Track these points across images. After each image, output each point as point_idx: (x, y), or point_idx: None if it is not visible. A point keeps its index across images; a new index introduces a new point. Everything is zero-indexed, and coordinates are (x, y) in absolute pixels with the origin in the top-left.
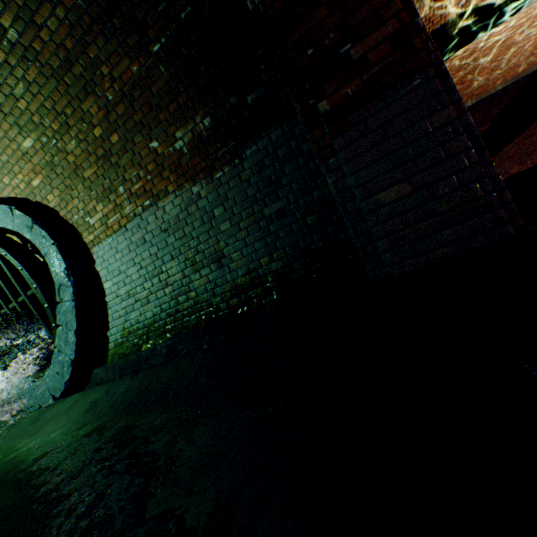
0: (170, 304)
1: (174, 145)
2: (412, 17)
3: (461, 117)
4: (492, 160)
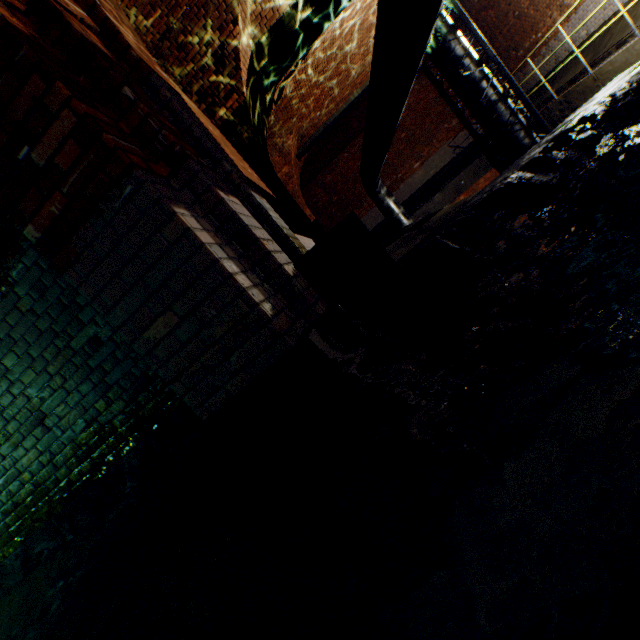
0: (1, 498)
1: None
2: (117, 87)
3: (220, 206)
4: (269, 250)
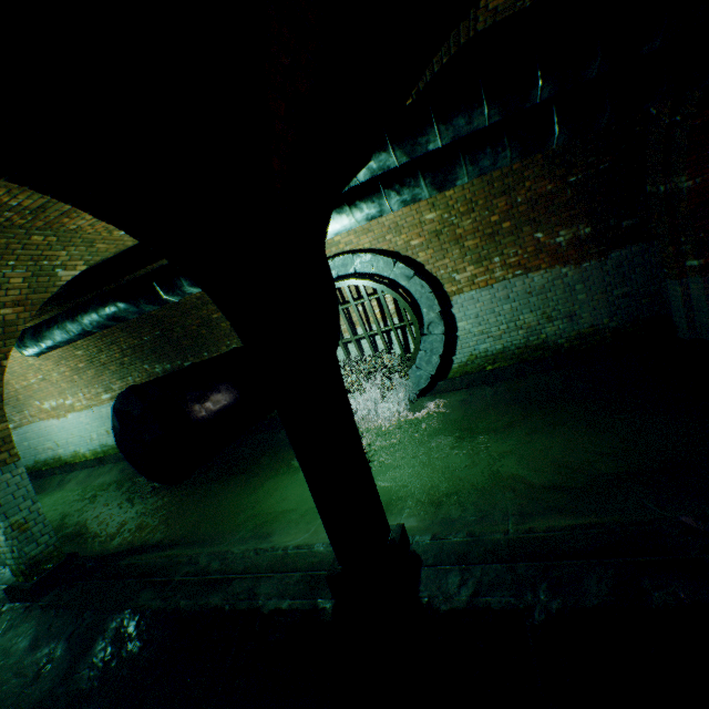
0: (521, 341)
1: (555, 239)
2: None
3: None
4: None
